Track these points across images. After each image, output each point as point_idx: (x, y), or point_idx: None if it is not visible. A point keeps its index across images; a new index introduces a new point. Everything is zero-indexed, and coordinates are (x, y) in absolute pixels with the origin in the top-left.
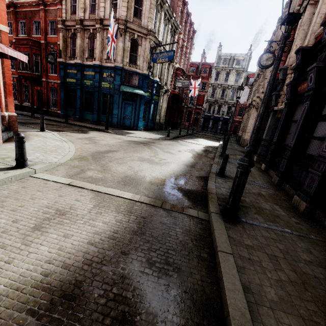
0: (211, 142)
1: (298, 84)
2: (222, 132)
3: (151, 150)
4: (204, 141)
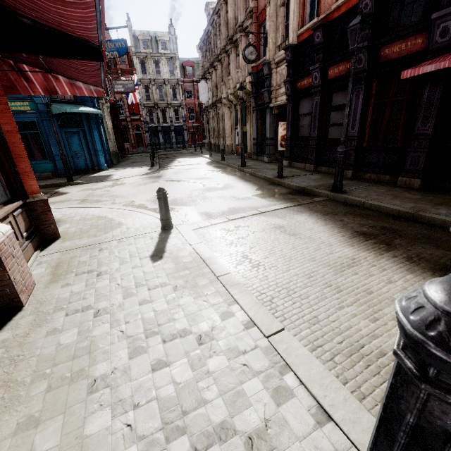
0: (197, 159)
1: (296, 81)
2: (179, 146)
3: (184, 181)
4: (191, 160)
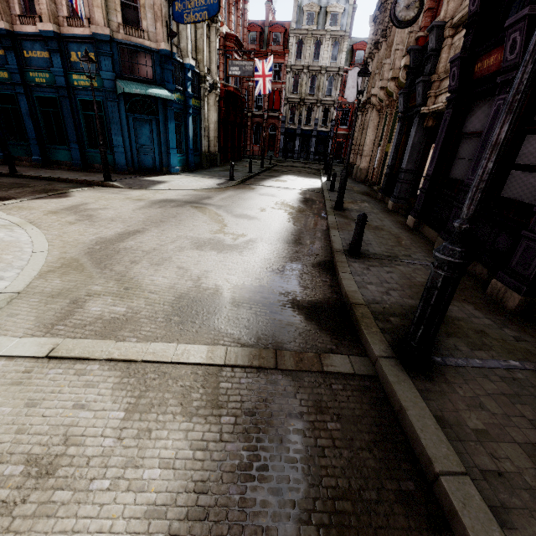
0: (307, 180)
1: (475, 59)
2: (318, 158)
3: (210, 216)
4: (296, 181)
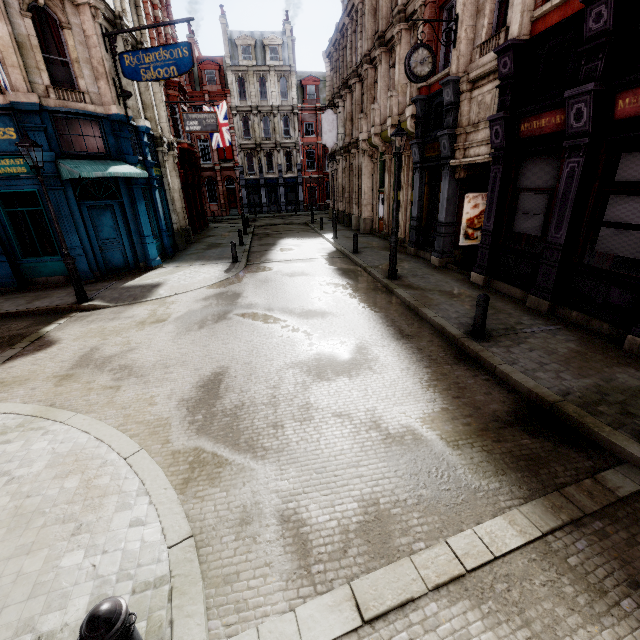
0: (312, 243)
1: (519, 118)
2: (291, 208)
3: (275, 323)
4: (303, 246)
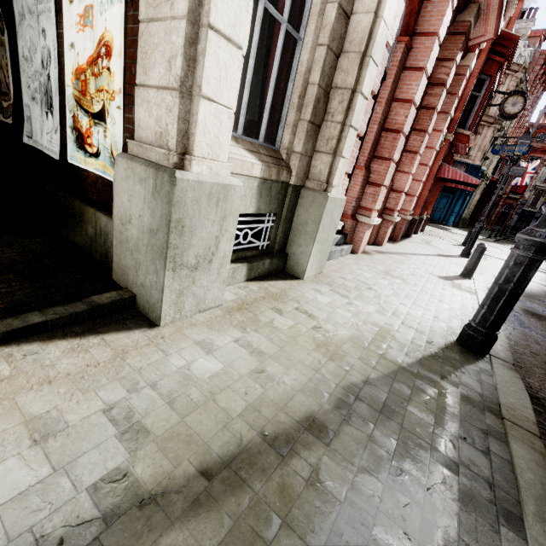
0: None
1: None
2: None
3: (499, 249)
4: None
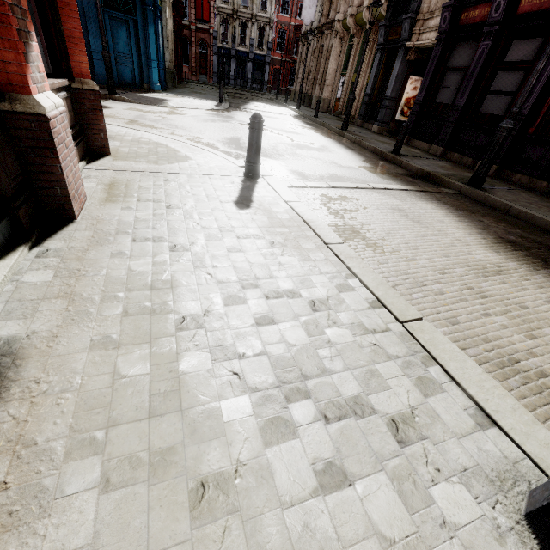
0: (279, 108)
1: (462, 8)
2: (255, 87)
3: (265, 130)
4: (272, 108)
